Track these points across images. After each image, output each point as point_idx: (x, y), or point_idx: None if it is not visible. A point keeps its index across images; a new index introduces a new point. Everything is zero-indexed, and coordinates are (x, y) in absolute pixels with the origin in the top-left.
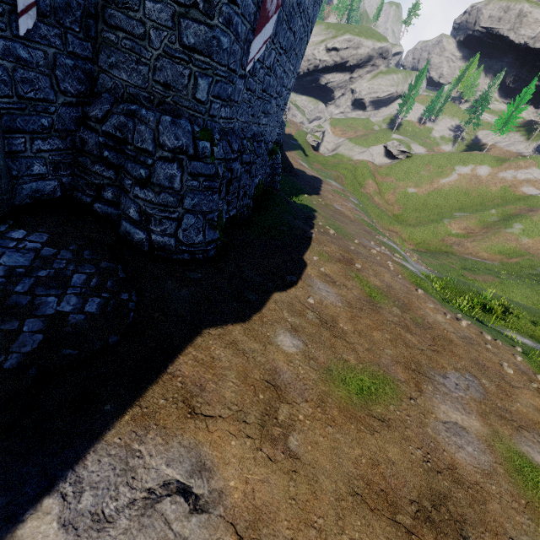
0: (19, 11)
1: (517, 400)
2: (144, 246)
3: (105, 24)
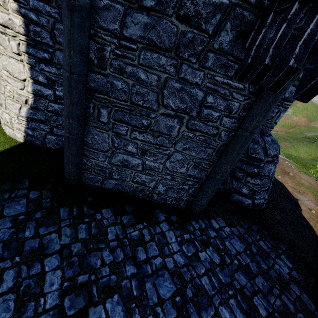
0: None
1: None
2: (250, 207)
3: None
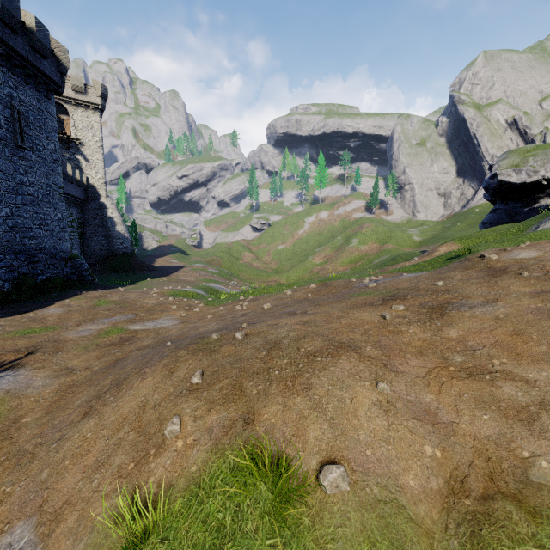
0: None
1: (158, 315)
2: None
3: None
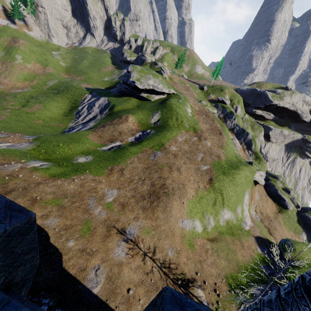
0: None
1: (99, 191)
2: None
3: None
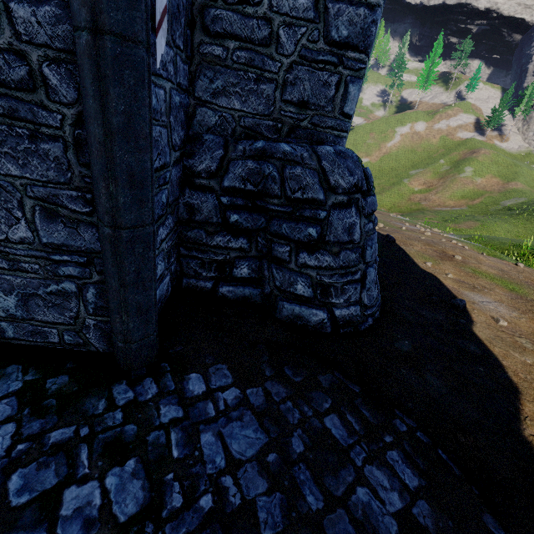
0: (156, 23)
1: None
2: (326, 328)
3: (204, 33)
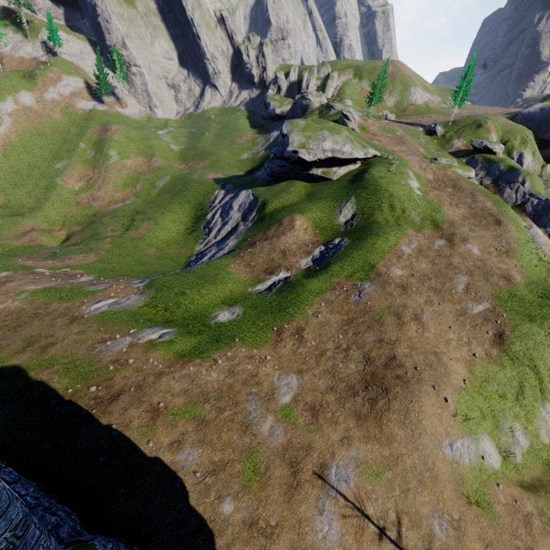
0: None
1: (263, 381)
2: None
3: None
